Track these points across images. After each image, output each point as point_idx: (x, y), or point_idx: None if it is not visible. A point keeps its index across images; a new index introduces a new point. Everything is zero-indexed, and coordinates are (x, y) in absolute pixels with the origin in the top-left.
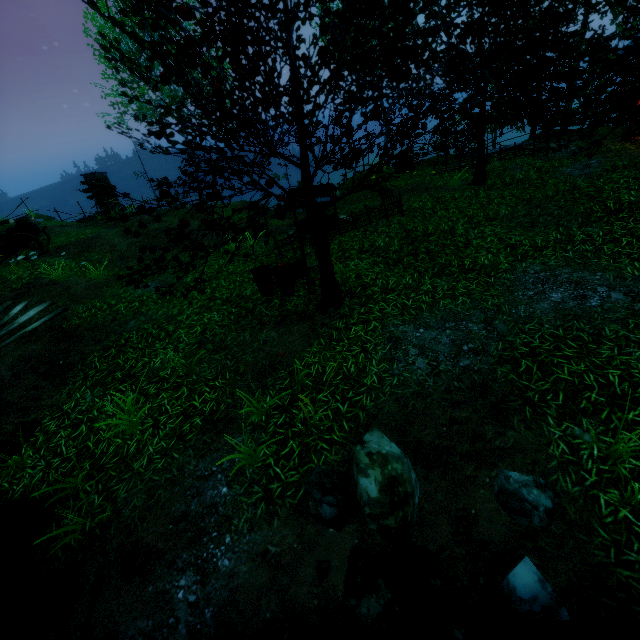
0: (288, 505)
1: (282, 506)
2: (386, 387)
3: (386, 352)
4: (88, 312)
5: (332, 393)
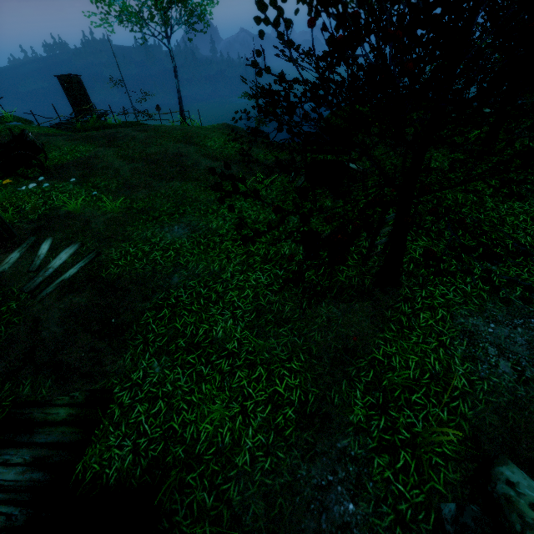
0: (424, 531)
1: (418, 532)
2: (479, 393)
3: (465, 349)
4: (124, 259)
5: (426, 395)
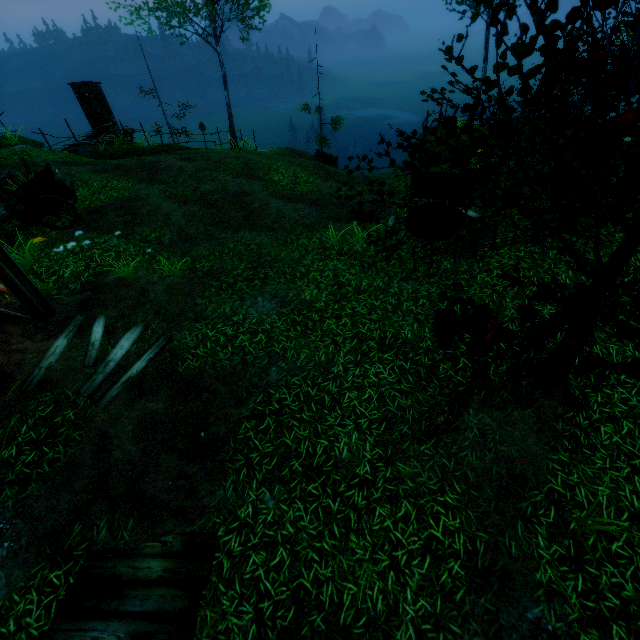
0: None
1: None
2: None
3: None
4: (203, 347)
5: (629, 544)
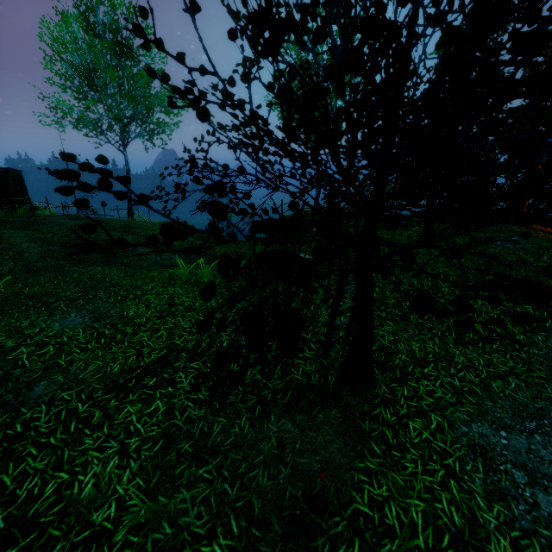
0: None
1: None
2: None
3: (484, 477)
4: None
5: None
